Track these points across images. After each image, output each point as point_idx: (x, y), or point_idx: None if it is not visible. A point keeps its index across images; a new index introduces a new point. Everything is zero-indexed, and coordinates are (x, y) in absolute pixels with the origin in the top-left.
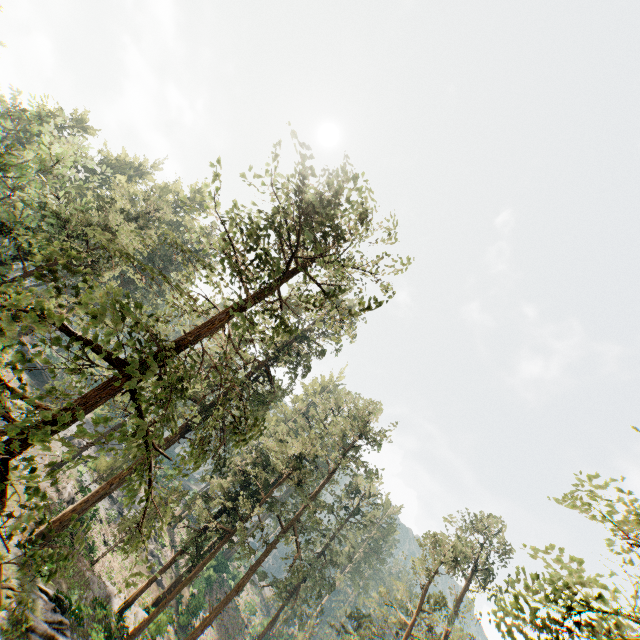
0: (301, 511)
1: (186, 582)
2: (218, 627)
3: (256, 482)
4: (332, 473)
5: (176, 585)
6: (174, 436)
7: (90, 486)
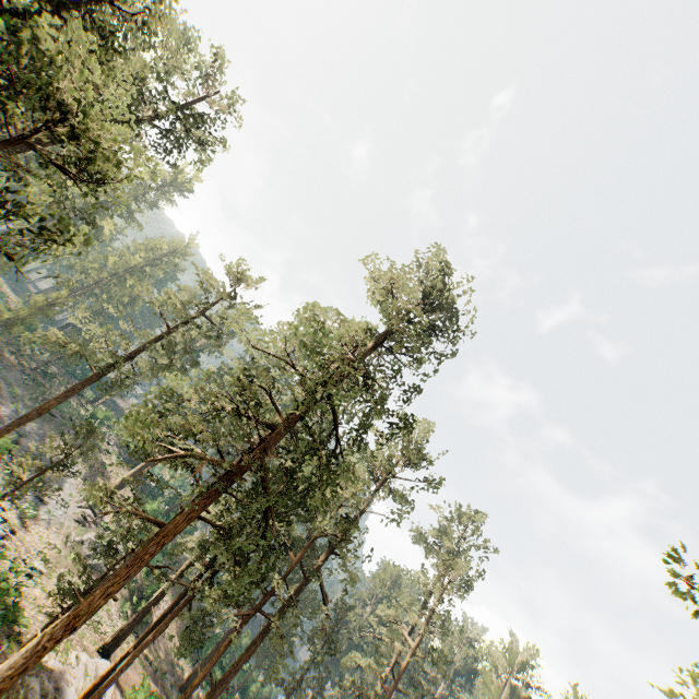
0: (326, 554)
1: (192, 691)
2: (173, 591)
3: (285, 541)
4: (364, 504)
5: (144, 615)
6: (183, 523)
7: None
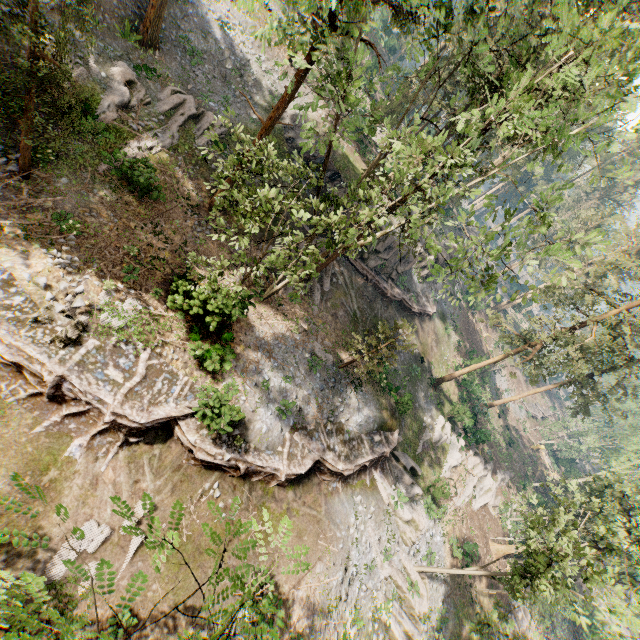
0: None
1: None
2: (371, 57)
3: None
4: None
5: None
6: None
7: (270, 7)
